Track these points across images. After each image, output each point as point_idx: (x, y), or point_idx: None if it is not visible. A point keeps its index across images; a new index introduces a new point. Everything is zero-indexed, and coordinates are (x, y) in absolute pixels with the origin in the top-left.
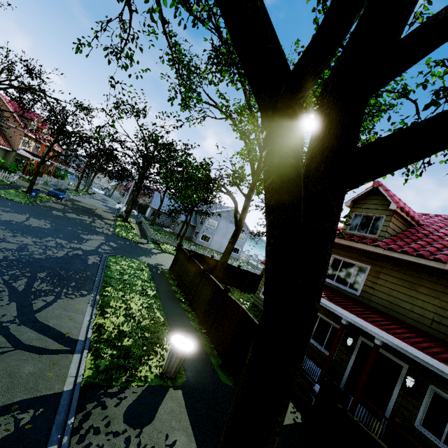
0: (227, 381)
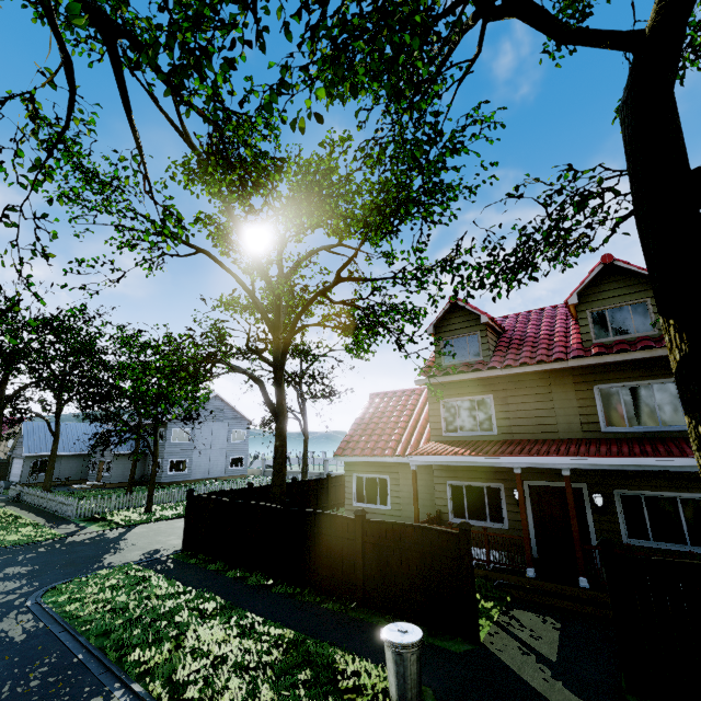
0: (460, 647)
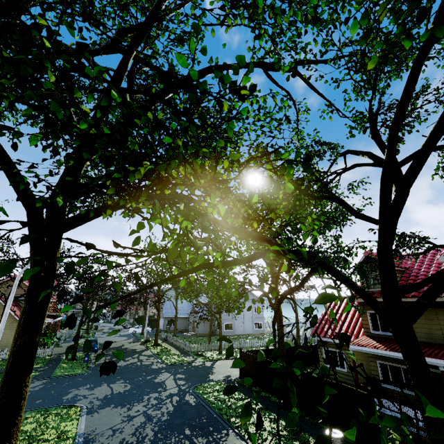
0: None
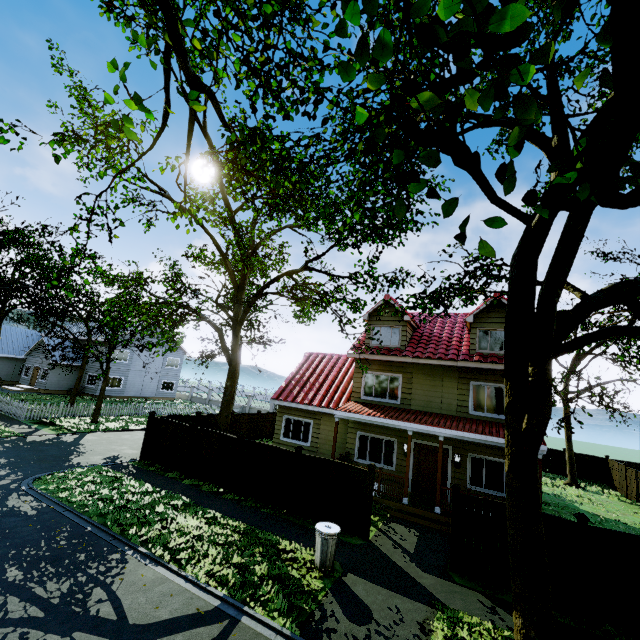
0: (356, 541)
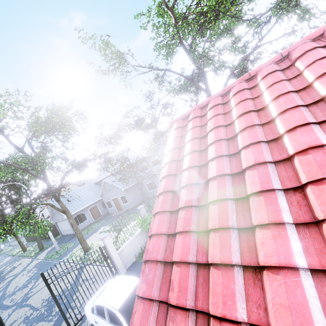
0: None
